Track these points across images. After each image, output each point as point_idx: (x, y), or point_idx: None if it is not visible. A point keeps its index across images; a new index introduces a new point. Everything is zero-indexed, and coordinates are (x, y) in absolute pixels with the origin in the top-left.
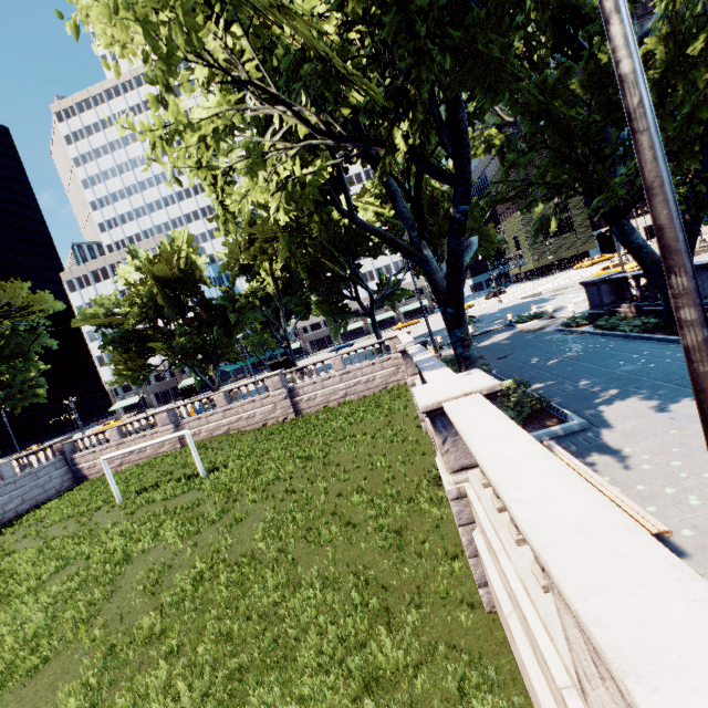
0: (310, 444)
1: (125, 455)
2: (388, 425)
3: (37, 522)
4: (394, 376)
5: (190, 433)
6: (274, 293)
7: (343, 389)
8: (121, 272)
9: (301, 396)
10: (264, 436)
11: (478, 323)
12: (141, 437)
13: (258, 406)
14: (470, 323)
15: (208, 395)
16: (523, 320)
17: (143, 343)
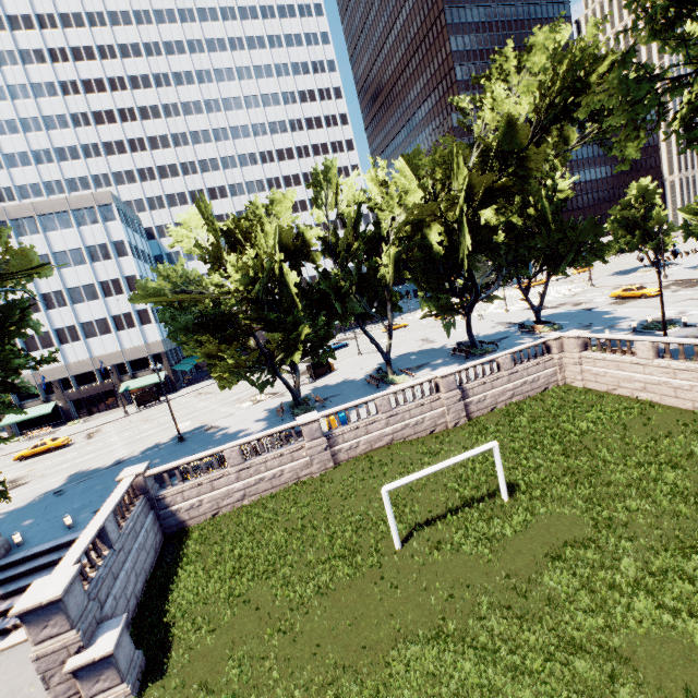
0: (608, 448)
1: (250, 484)
2: (692, 423)
3: (244, 604)
4: (554, 376)
5: (345, 447)
6: (388, 282)
7: (511, 390)
8: (176, 232)
9: (470, 398)
10: (472, 444)
11: (567, 328)
12: (275, 457)
13: (426, 410)
14: (554, 328)
15: (370, 398)
16: (658, 327)
17: (221, 331)
